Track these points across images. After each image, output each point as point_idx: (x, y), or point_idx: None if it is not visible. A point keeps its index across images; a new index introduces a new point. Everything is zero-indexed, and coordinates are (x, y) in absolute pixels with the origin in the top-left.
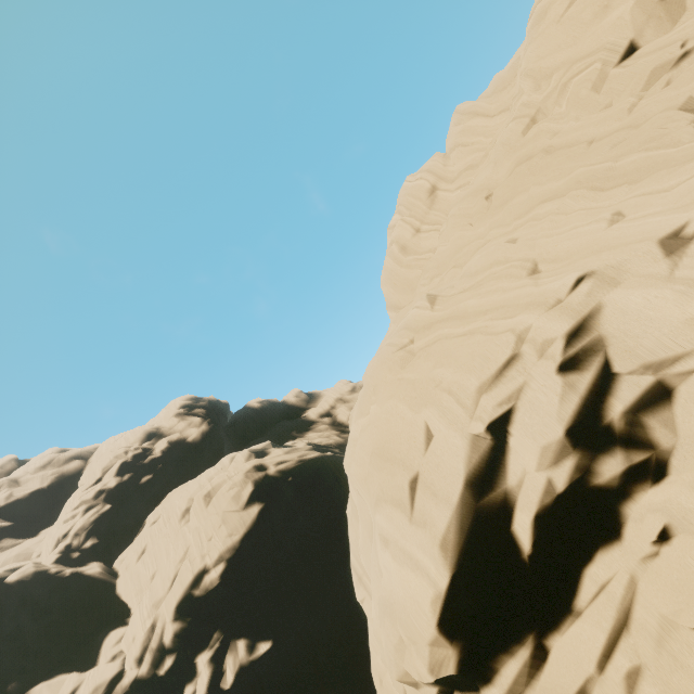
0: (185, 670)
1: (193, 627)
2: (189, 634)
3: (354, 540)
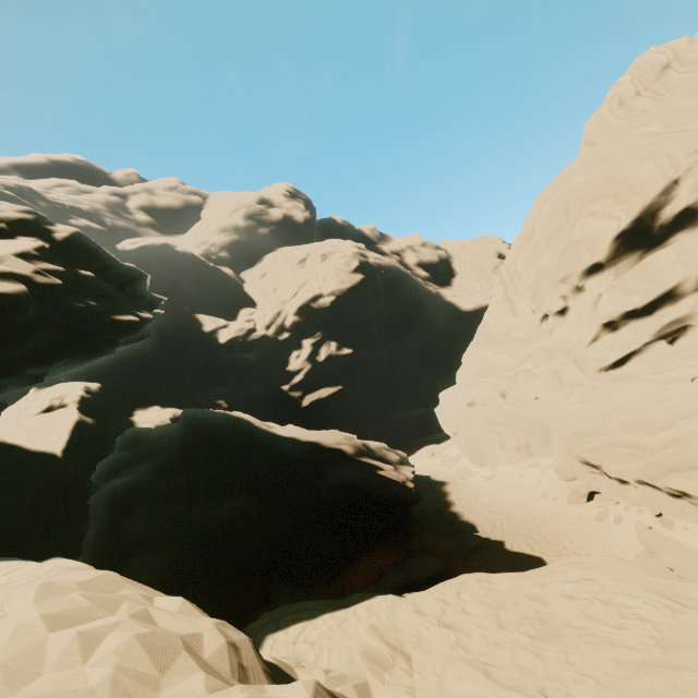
0: (293, 345)
1: (305, 324)
2: (301, 326)
3: (510, 259)
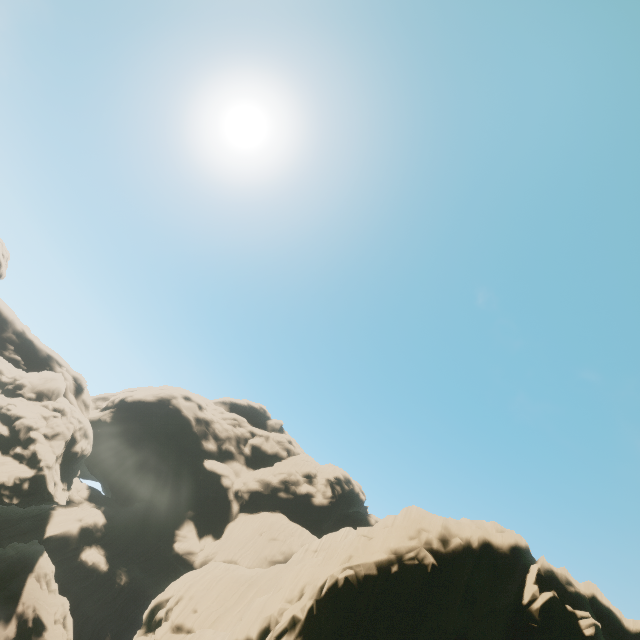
0: None
1: None
2: None
3: None
